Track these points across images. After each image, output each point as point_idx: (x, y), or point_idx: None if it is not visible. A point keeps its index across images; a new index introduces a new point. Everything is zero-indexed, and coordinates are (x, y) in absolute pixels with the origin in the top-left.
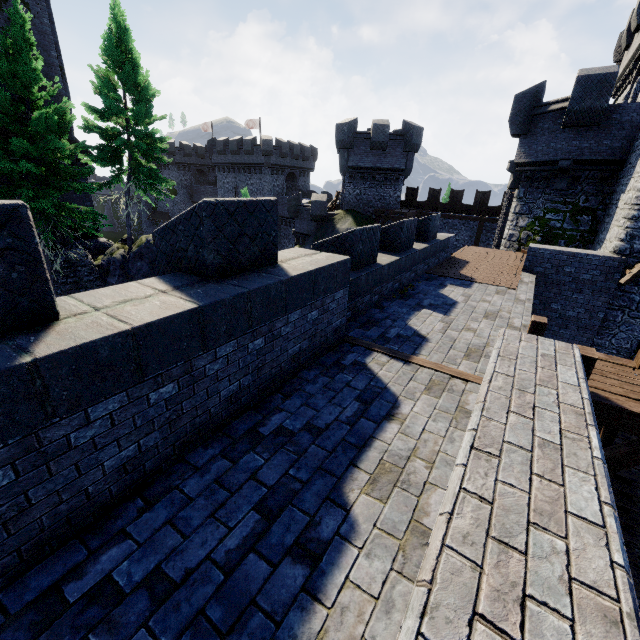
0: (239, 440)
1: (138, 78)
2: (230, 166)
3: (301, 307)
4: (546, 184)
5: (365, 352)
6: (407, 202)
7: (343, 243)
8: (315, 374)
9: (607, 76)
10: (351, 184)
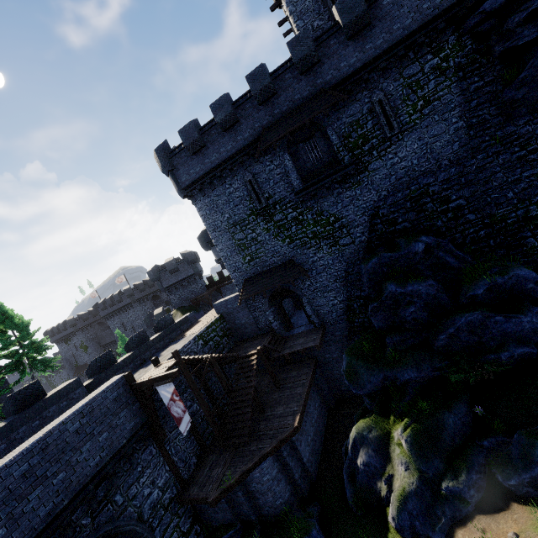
0: None
1: (20, 320)
2: (113, 313)
3: (55, 404)
4: None
5: None
6: (211, 284)
7: (92, 367)
8: None
9: None
10: (172, 294)
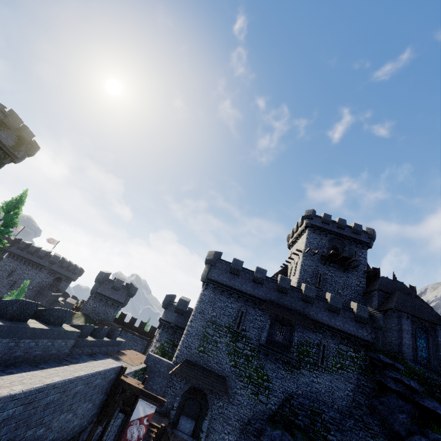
0: (33, 366)
1: (18, 220)
2: (20, 257)
3: (63, 339)
4: (167, 330)
5: (70, 363)
6: (119, 320)
7: (80, 327)
8: (54, 362)
9: (186, 301)
10: (94, 300)
